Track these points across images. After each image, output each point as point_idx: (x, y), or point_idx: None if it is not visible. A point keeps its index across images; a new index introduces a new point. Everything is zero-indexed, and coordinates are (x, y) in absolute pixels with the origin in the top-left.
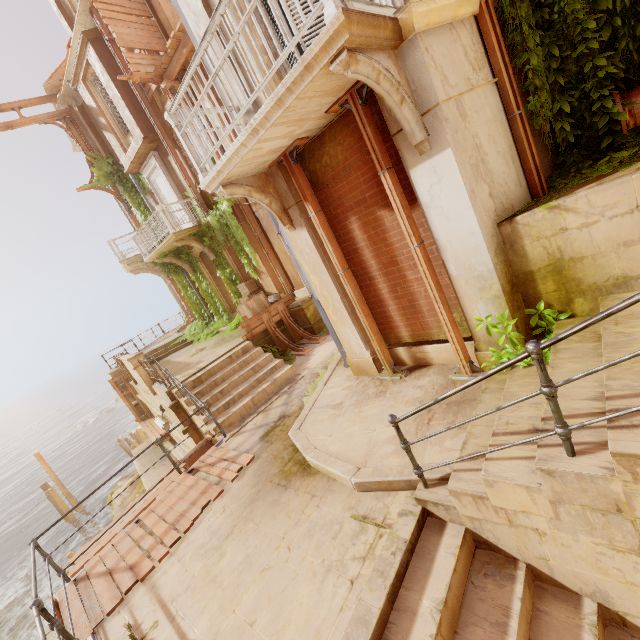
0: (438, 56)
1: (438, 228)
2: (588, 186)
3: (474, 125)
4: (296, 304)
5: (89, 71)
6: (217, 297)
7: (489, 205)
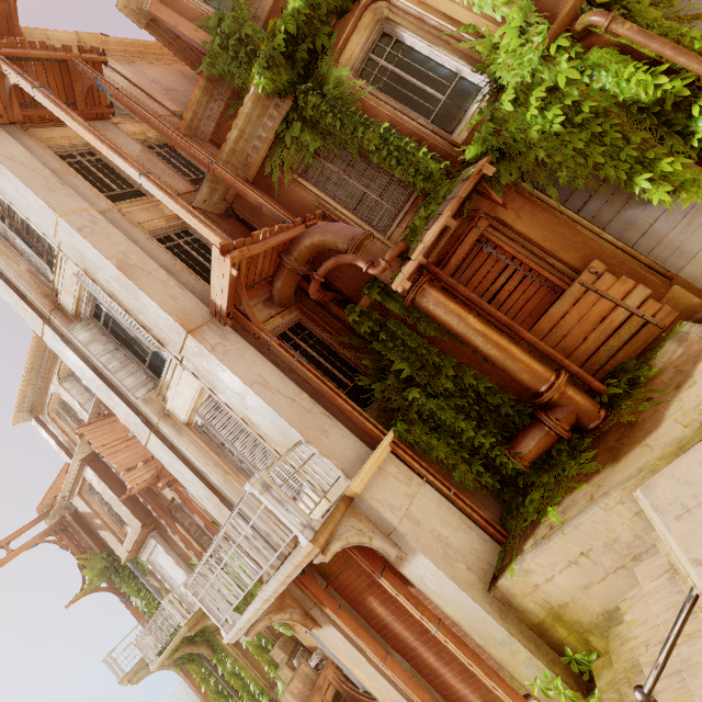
0: (380, 495)
1: (445, 608)
2: (529, 542)
3: (427, 523)
4: None
5: (85, 483)
6: (248, 675)
7: (472, 578)
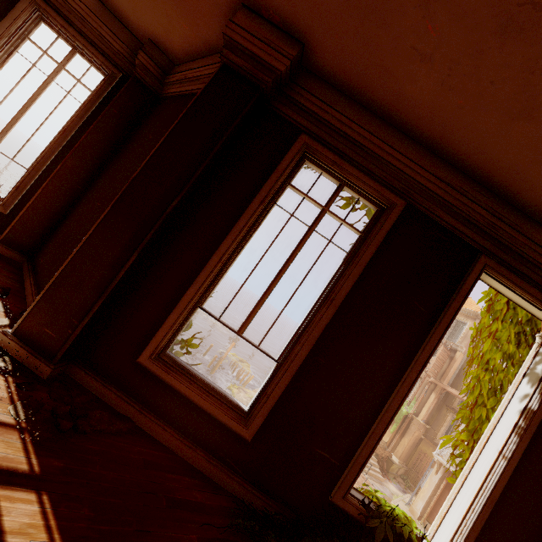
0: None
1: None
2: None
3: None
4: (392, 460)
5: None
6: None
7: None
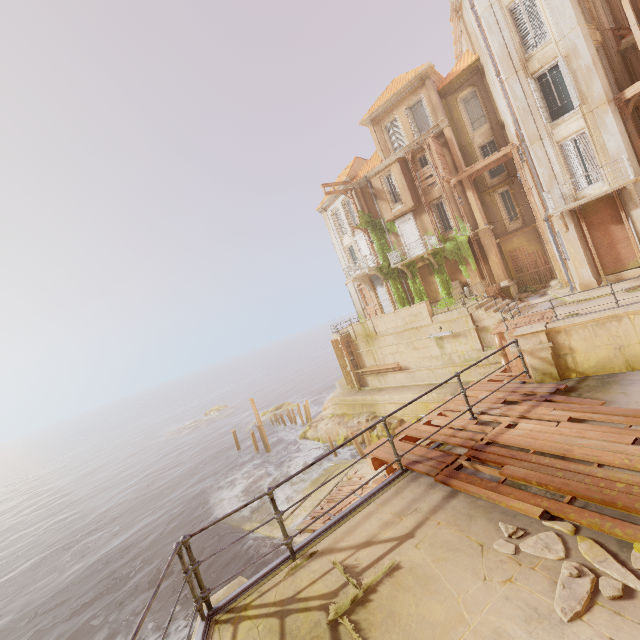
0: None
1: (639, 227)
2: None
3: None
4: (506, 286)
5: (385, 173)
6: (424, 293)
7: None
